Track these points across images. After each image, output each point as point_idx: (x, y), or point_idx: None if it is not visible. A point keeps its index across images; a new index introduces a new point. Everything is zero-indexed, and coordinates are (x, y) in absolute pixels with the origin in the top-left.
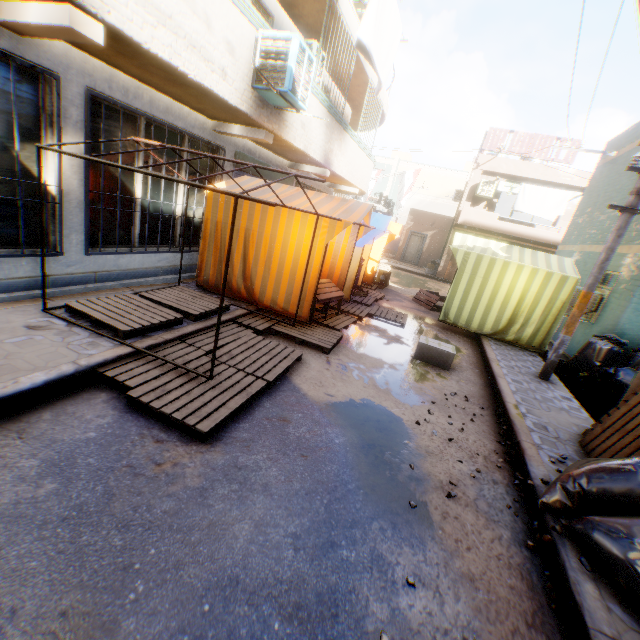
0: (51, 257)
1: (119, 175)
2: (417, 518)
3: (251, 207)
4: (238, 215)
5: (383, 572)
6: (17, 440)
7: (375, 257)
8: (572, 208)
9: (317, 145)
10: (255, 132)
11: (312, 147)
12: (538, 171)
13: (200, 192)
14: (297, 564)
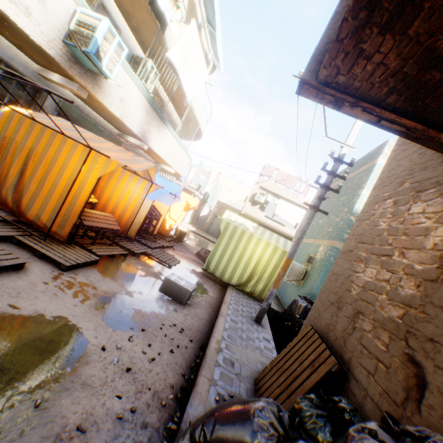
0: None
1: None
2: None
3: (42, 132)
4: (28, 135)
5: None
6: None
7: (174, 217)
8: None
9: (135, 121)
10: (71, 83)
11: (130, 120)
12: (289, 195)
13: None
14: None
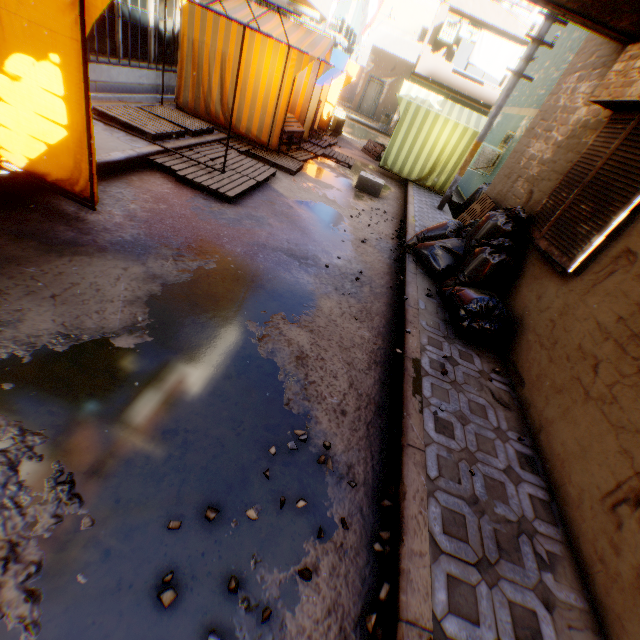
0: None
1: None
2: (345, 245)
3: (227, 29)
4: (215, 37)
5: (327, 254)
6: (129, 187)
7: (332, 101)
8: None
9: None
10: None
11: None
12: (501, 18)
13: (168, 1)
14: (290, 246)
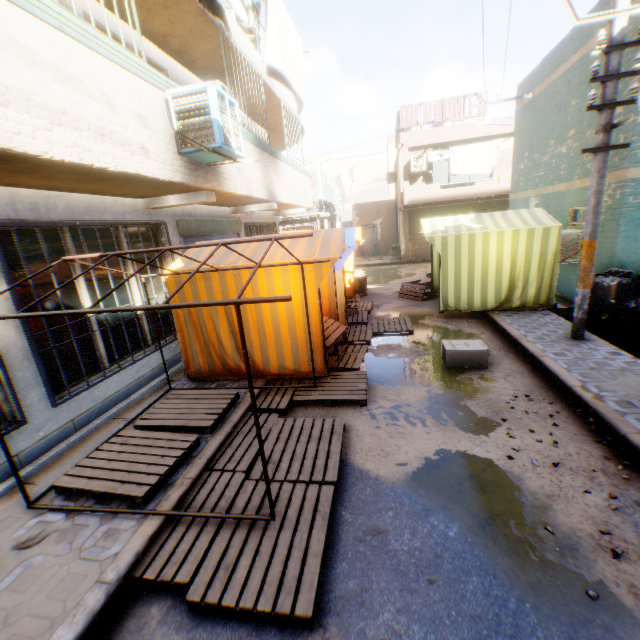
0: (13, 432)
1: (61, 301)
2: (611, 614)
3: (221, 277)
4: (209, 290)
5: None
6: None
7: (348, 269)
8: (501, 155)
9: (258, 184)
10: (194, 196)
11: (254, 188)
12: (459, 132)
13: (154, 277)
14: None
